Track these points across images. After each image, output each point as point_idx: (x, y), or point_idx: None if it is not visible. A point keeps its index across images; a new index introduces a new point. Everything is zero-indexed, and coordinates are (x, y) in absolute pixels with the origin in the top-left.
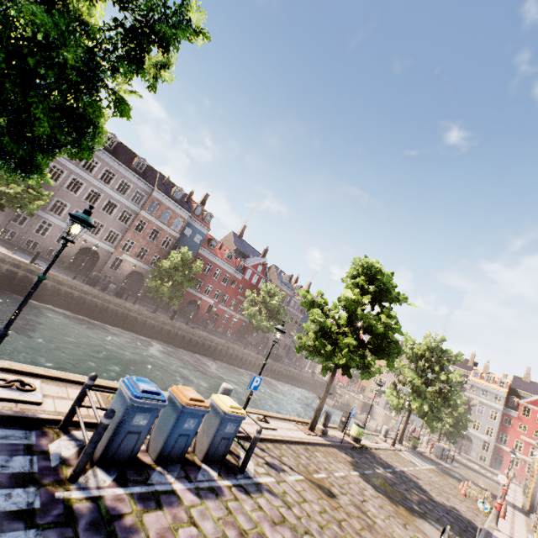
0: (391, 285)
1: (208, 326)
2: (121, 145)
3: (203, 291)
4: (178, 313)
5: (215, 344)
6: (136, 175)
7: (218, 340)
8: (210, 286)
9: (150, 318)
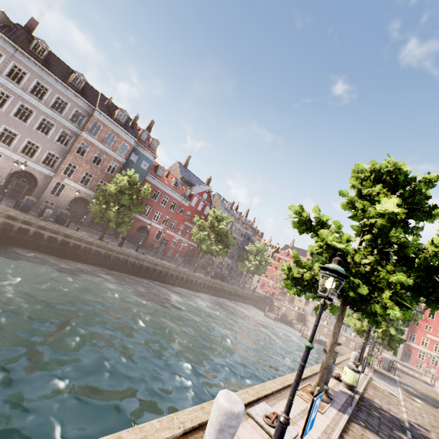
0: (424, 195)
1: (158, 251)
2: (54, 57)
3: (151, 217)
4: (128, 240)
5: (166, 269)
6: (73, 91)
7: (169, 264)
8: (158, 212)
9: (96, 245)
